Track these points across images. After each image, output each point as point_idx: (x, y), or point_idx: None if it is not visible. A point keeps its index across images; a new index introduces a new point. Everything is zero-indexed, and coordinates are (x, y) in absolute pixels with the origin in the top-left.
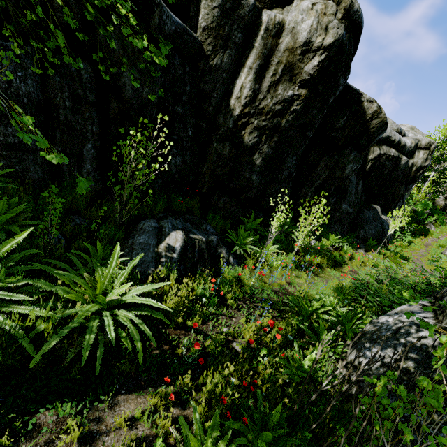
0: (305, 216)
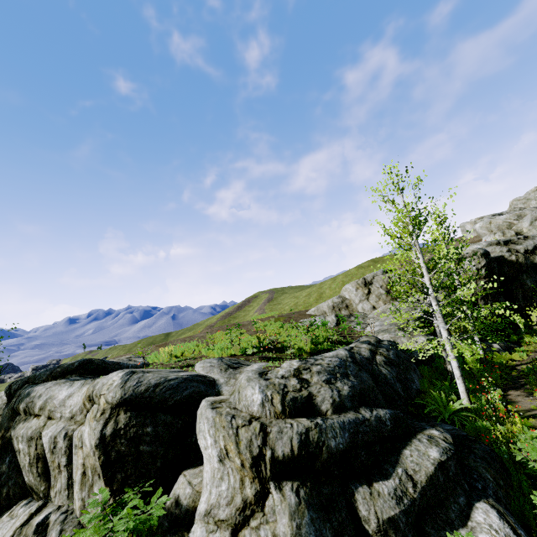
0: (529, 314)
